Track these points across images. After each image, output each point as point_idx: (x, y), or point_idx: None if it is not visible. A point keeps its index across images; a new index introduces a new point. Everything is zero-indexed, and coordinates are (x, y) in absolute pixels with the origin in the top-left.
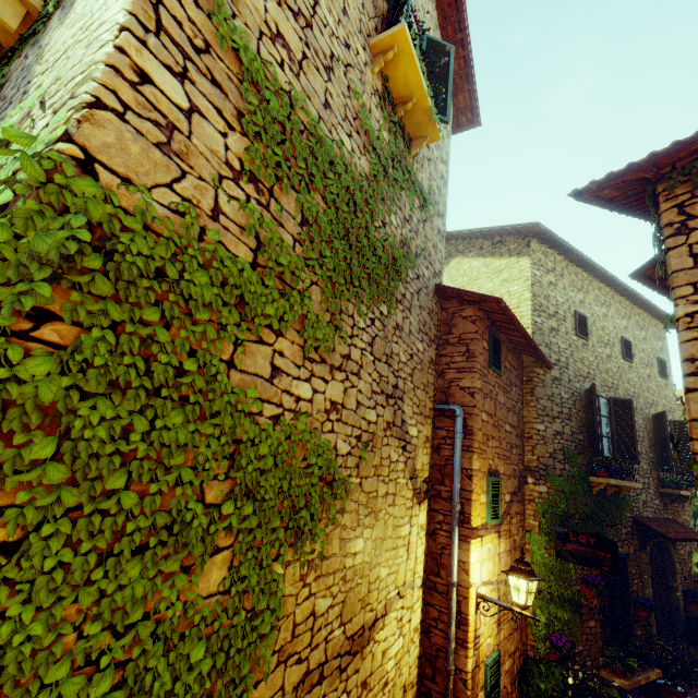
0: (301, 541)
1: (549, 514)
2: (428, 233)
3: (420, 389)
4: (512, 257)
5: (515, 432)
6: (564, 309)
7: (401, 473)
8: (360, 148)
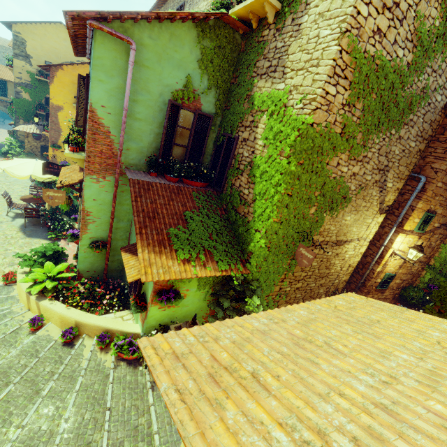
0: (332, 210)
1: None
2: None
3: (403, 166)
4: None
5: None
6: None
7: (375, 201)
8: (410, 50)
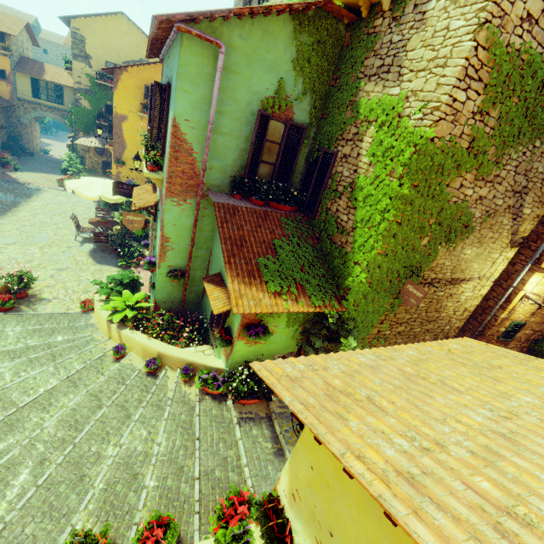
0: (448, 242)
1: None
2: None
3: None
4: None
5: None
6: None
7: (506, 231)
8: None
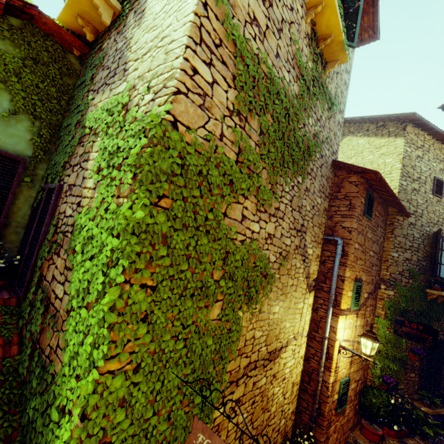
0: (251, 302)
1: (392, 308)
2: (331, 126)
3: (316, 227)
4: (390, 138)
5: (376, 256)
6: (426, 175)
7: (301, 274)
8: (294, 78)
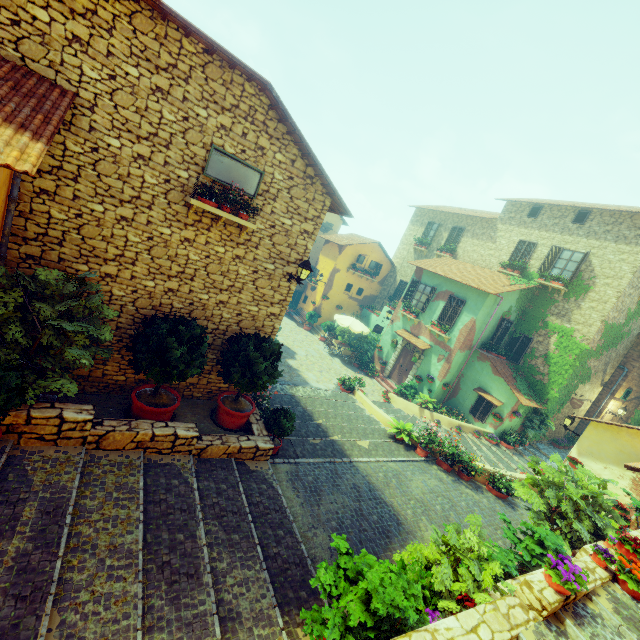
0: (582, 382)
1: None
2: None
3: (615, 362)
4: None
5: None
6: None
7: (600, 379)
8: (624, 319)
